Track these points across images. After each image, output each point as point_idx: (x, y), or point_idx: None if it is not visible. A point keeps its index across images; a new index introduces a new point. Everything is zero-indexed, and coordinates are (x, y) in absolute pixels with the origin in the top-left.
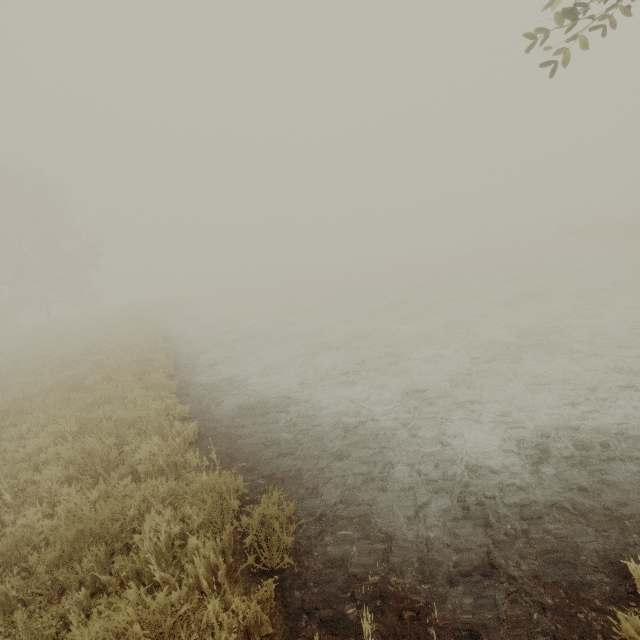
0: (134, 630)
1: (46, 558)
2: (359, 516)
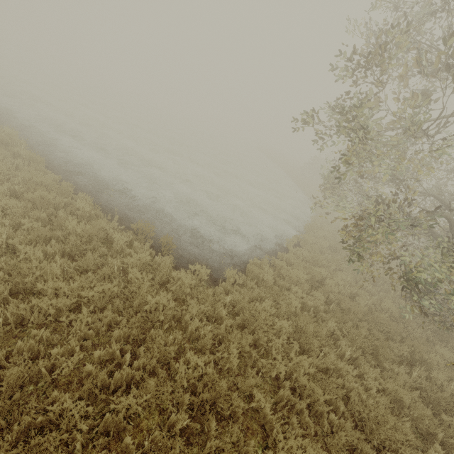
0: (146, 258)
1: (75, 240)
2: (185, 246)
